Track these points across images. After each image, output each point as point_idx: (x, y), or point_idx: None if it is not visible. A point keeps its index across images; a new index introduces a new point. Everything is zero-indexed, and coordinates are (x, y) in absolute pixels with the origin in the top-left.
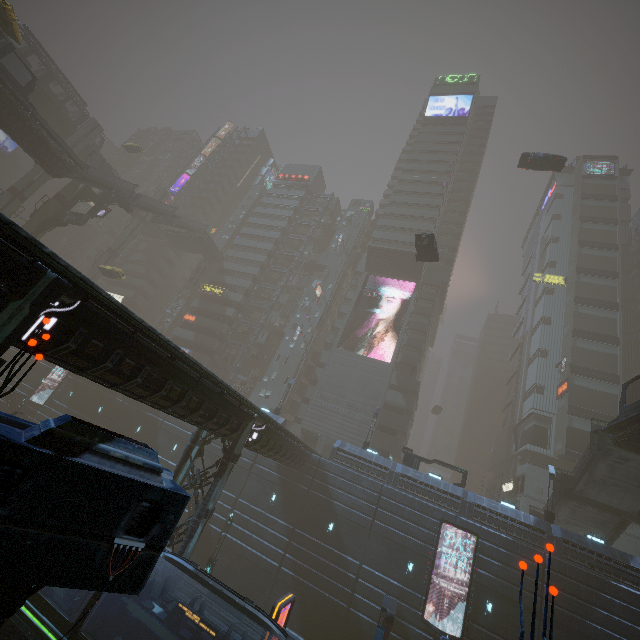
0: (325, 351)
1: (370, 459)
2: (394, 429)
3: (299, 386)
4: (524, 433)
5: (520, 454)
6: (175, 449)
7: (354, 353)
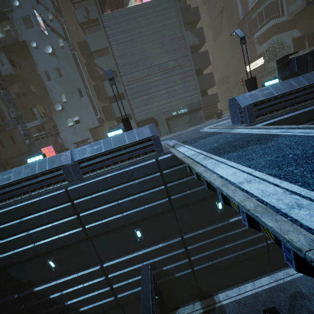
0: (89, 35)
1: (294, 88)
2: (199, 69)
3: (96, 91)
4: (253, 20)
5: (259, 36)
6: (54, 265)
7: (126, 8)
